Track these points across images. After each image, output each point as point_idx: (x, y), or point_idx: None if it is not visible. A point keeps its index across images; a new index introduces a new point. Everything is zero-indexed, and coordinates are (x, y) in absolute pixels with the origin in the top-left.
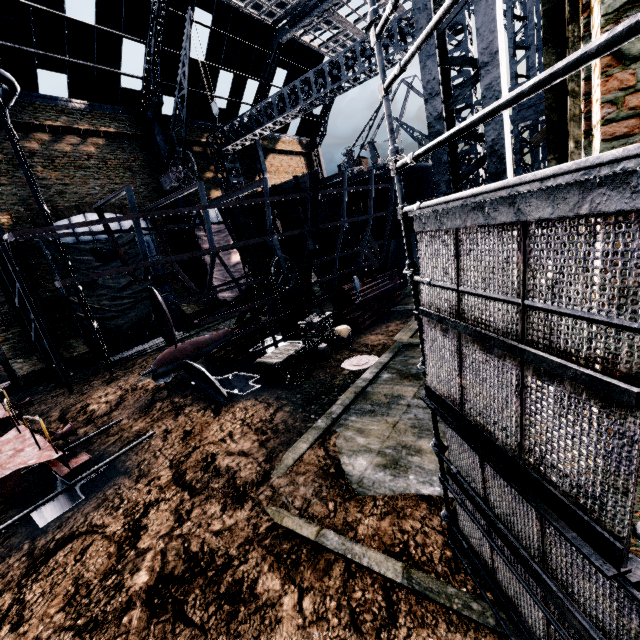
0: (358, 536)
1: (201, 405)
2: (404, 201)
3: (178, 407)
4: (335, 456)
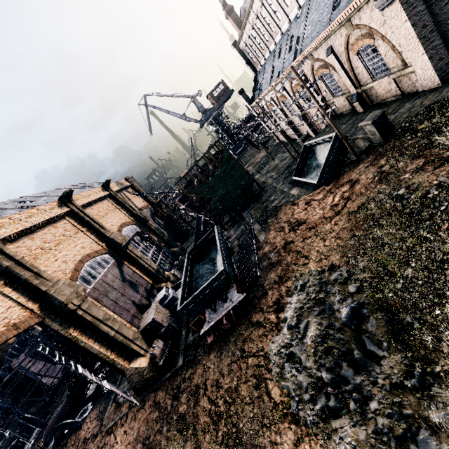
0: (123, 412)
1: (73, 433)
2: (77, 364)
3: (65, 444)
4: (118, 401)
